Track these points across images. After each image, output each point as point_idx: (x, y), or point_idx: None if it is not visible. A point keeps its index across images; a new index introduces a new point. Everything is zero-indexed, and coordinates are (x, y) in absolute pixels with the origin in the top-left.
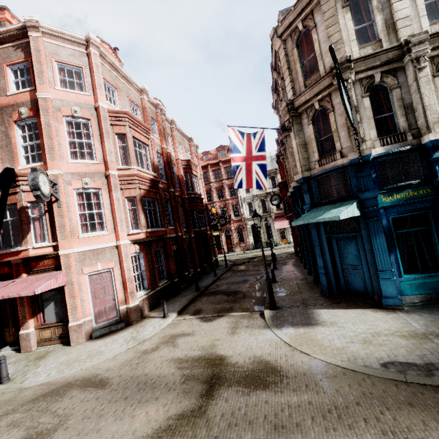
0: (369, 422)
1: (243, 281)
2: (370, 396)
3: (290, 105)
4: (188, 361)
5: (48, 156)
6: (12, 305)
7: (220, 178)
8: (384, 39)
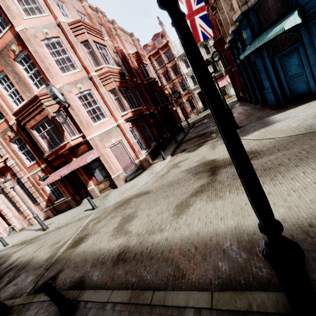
0: None
1: (206, 127)
2: None
3: None
4: (192, 168)
5: (48, 76)
6: (76, 178)
7: (163, 63)
8: None
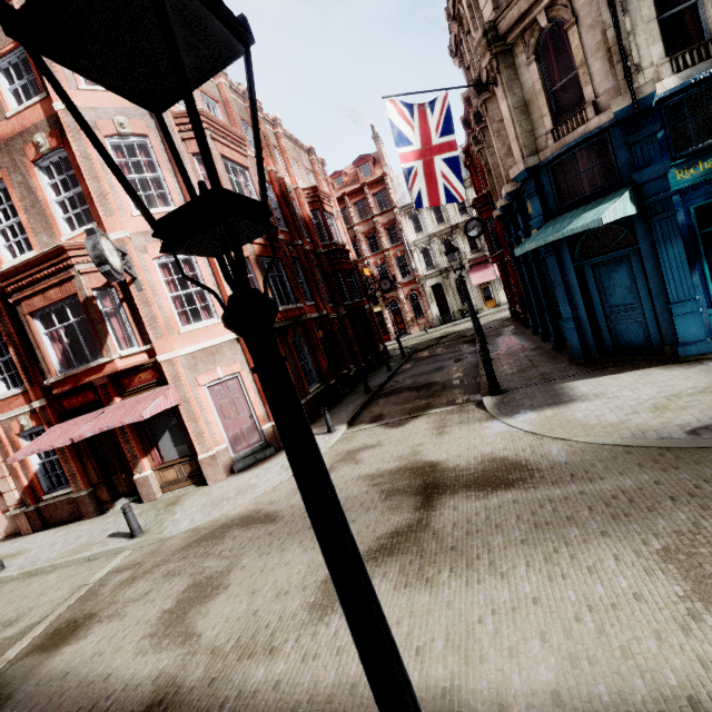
0: (679, 499)
1: (436, 369)
2: (674, 471)
3: (491, 32)
4: (384, 475)
5: (101, 210)
6: (112, 444)
7: (368, 214)
8: None
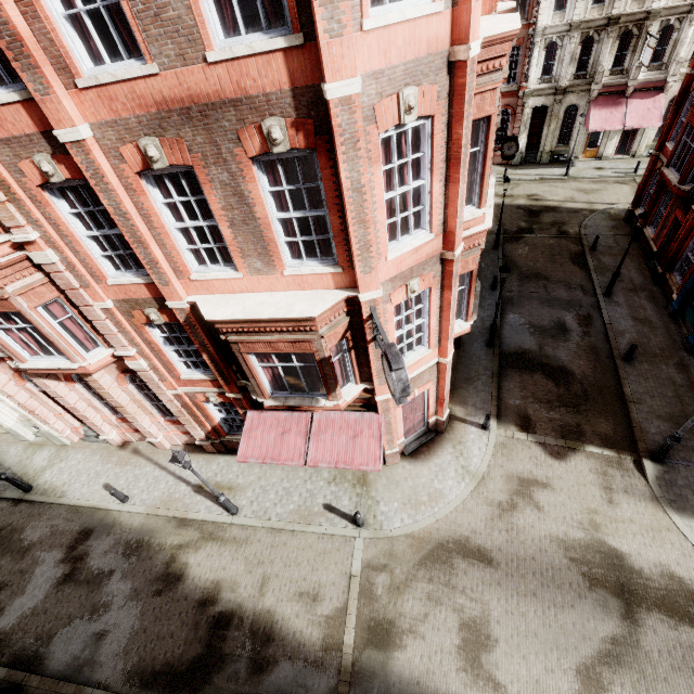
0: None
1: (559, 331)
2: None
3: None
4: (576, 548)
5: (358, 265)
6: None
7: None
8: None
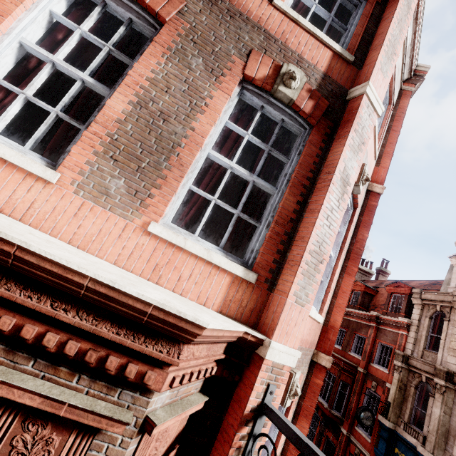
0: None
1: None
2: None
3: None
4: None
5: (299, 277)
6: None
7: None
8: None
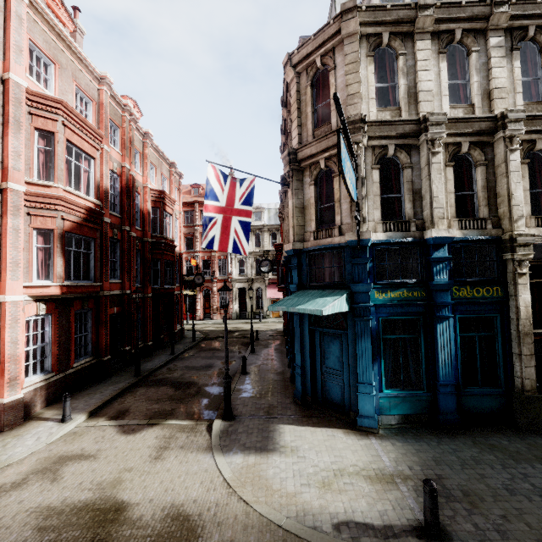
0: None
1: (205, 367)
2: None
3: (293, 155)
4: (64, 513)
5: None
6: None
7: None
8: (404, 108)
